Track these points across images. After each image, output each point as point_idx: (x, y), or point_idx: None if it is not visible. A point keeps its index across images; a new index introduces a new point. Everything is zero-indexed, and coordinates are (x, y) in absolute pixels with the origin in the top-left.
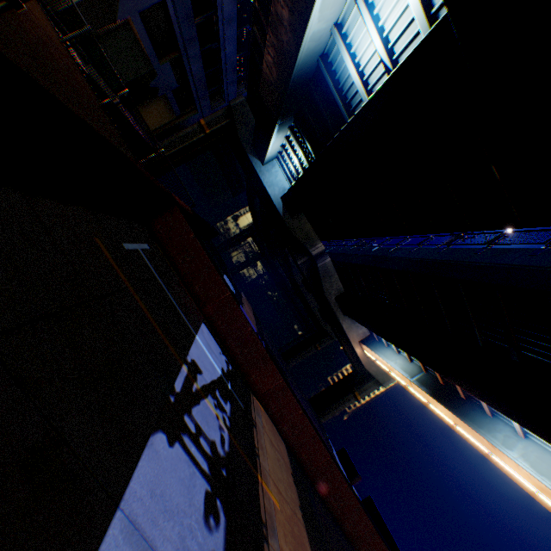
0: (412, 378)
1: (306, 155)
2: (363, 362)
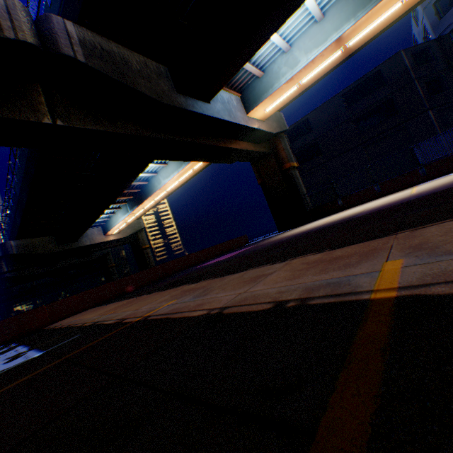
0: (129, 212)
1: None
2: (122, 236)
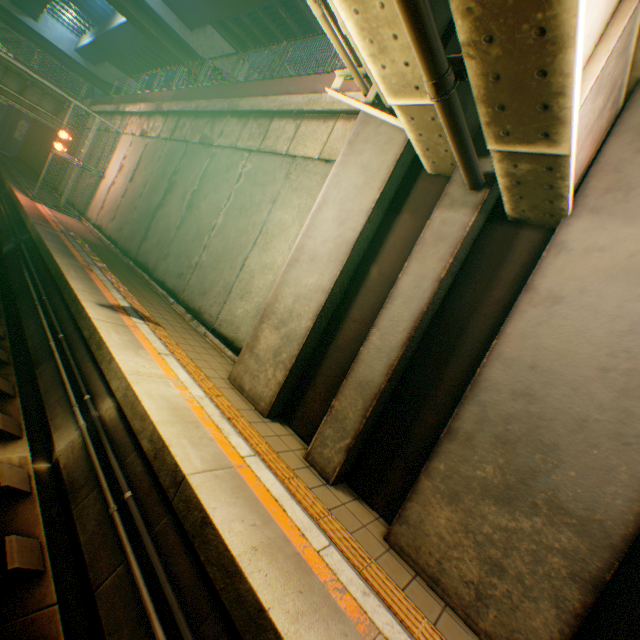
0: None
1: (83, 17)
2: None
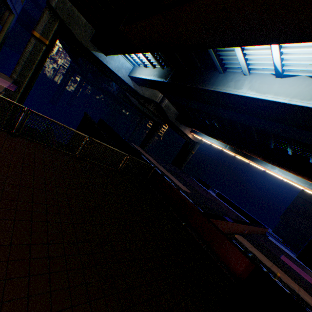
0: (226, 148)
1: (157, 59)
2: (193, 139)
